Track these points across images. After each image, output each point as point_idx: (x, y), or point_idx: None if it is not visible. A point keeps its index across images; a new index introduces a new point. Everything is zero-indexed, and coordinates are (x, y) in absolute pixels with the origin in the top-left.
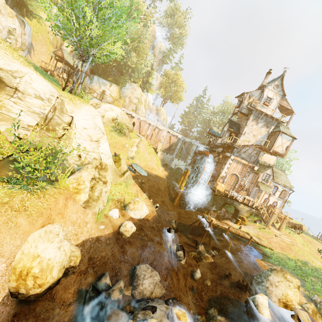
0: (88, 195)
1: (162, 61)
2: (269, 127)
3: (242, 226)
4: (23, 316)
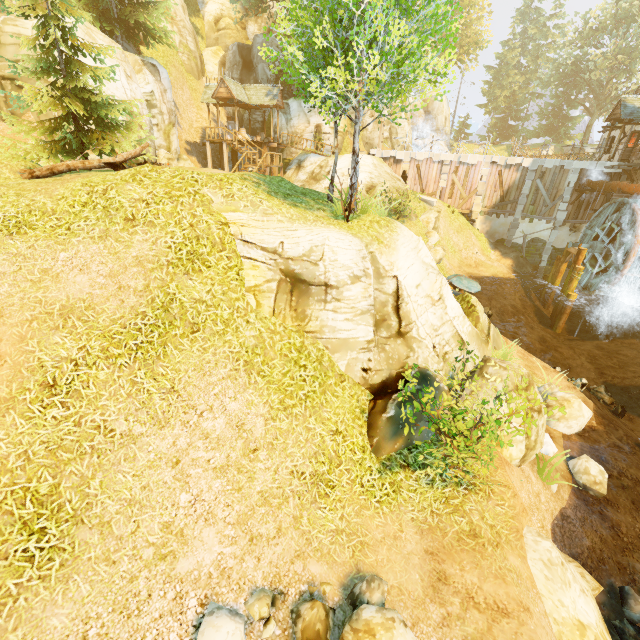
0: (525, 447)
1: None
2: None
3: None
4: None
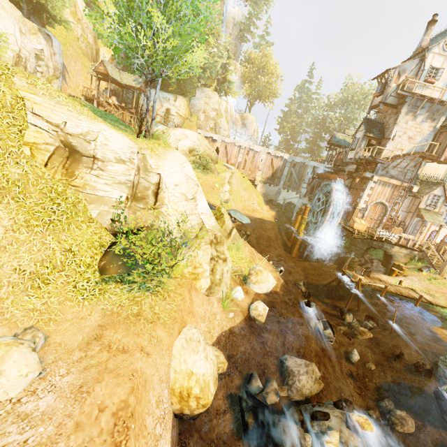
0: (210, 281)
1: (240, 39)
2: (437, 118)
3: (401, 278)
4: (188, 433)
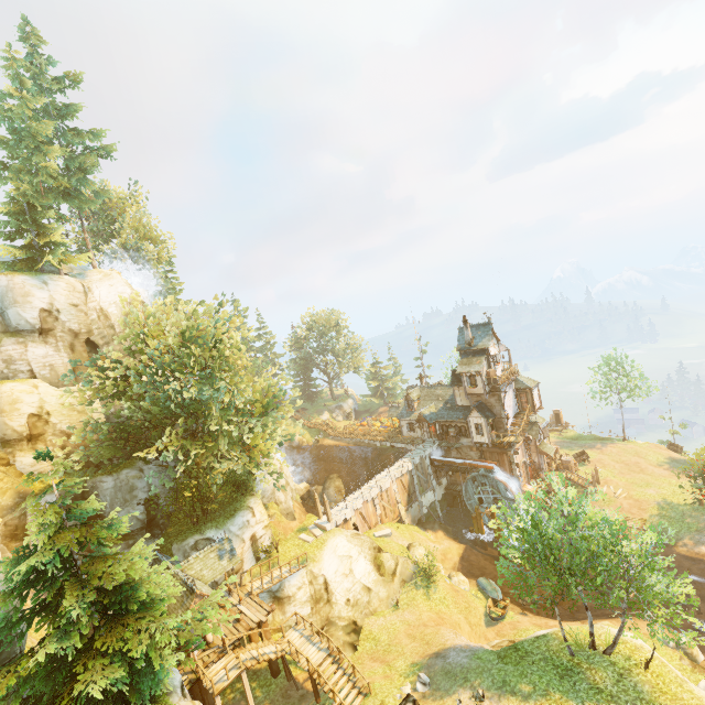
0: None
1: None
2: (511, 385)
3: None
4: None
